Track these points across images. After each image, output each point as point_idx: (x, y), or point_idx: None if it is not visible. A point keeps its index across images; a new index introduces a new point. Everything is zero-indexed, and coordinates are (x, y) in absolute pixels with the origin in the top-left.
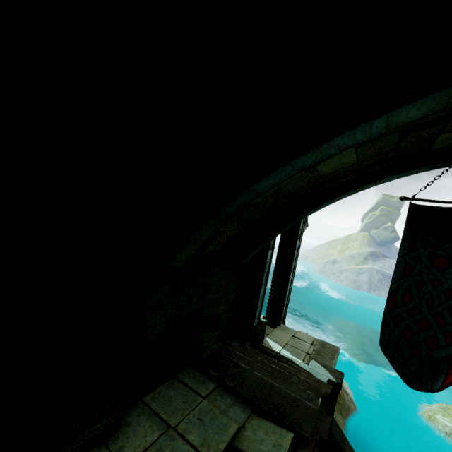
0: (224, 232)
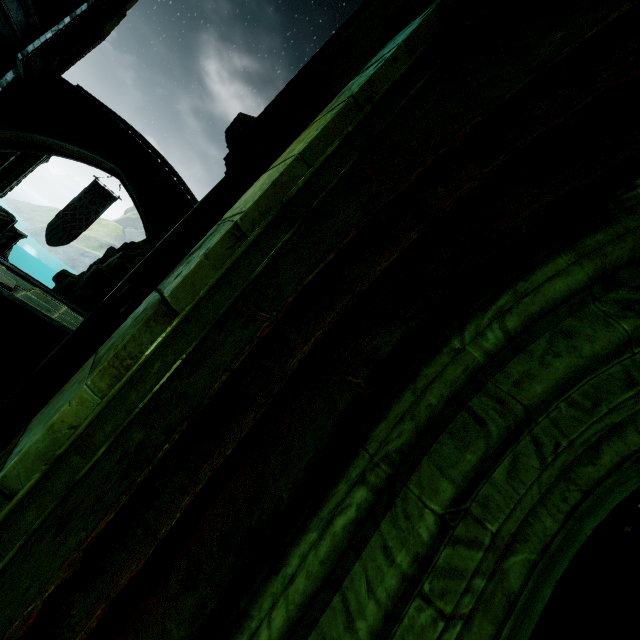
0: (5, 134)
